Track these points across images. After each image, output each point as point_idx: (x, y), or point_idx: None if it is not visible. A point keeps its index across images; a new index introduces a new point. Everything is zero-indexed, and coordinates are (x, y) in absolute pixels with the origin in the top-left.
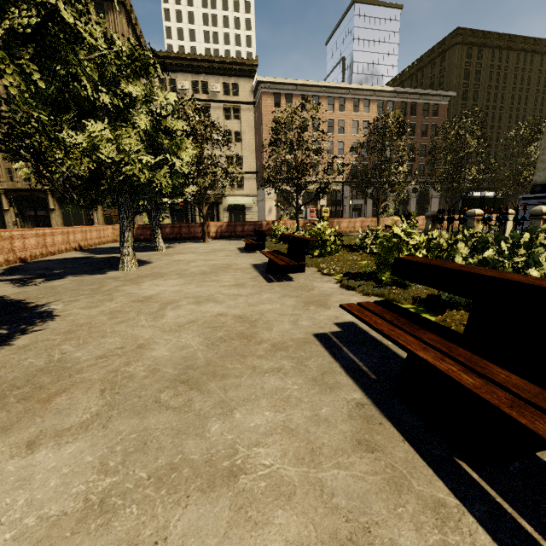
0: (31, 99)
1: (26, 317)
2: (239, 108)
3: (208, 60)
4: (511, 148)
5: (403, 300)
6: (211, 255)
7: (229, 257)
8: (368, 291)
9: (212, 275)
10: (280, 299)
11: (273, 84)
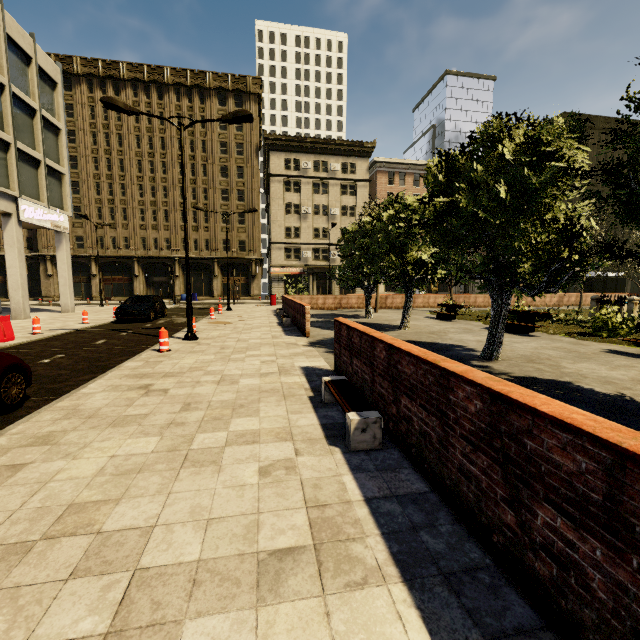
0: (403, 236)
1: (449, 345)
2: (355, 185)
3: (331, 143)
4: (634, 237)
5: (623, 343)
6: (425, 322)
7: (445, 323)
8: (599, 340)
9: (477, 333)
10: (554, 342)
11: (388, 163)
